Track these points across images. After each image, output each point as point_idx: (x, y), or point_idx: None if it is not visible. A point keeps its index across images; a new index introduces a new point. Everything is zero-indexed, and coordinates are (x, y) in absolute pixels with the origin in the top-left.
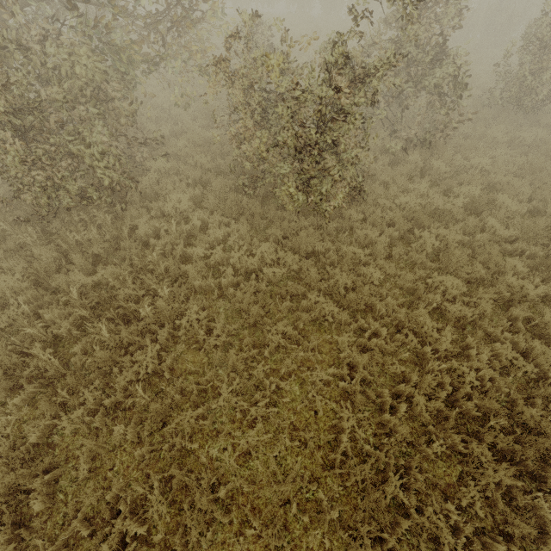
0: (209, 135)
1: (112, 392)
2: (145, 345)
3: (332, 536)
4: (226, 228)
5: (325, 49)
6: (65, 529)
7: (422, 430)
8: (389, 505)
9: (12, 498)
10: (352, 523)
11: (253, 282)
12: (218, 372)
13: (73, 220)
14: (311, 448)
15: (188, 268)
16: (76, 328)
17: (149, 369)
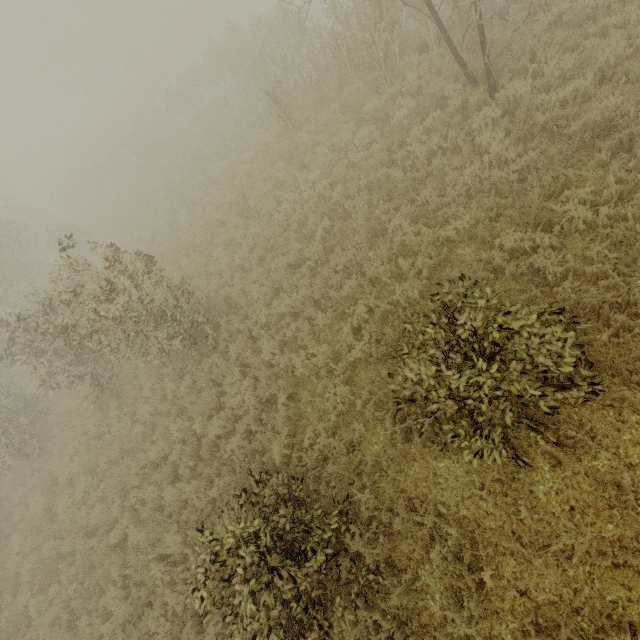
0: None
1: None
2: None
3: None
4: None
5: None
6: None
7: None
8: None
9: None
10: None
11: None
12: None
13: None
14: None
15: None
16: None
17: None
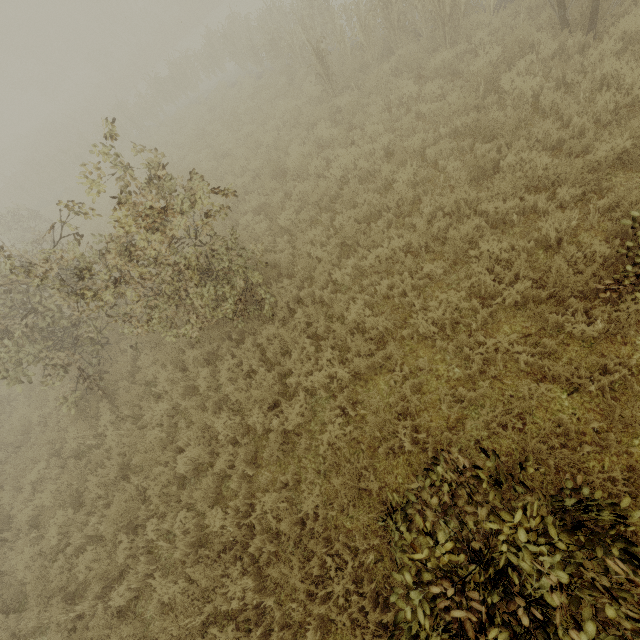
0: None
1: None
2: None
3: None
4: None
5: None
6: None
7: None
8: None
9: None
10: None
11: None
12: None
13: None
14: None
15: None
16: None
17: None
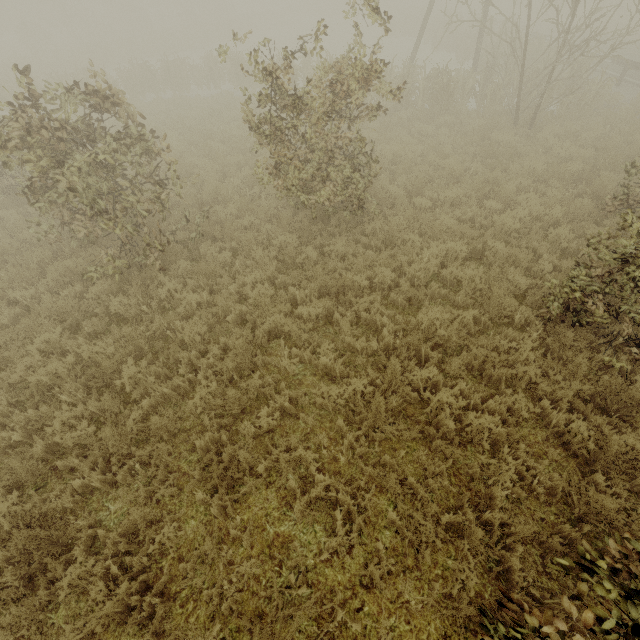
0: None
1: None
2: None
3: None
4: None
5: None
6: None
7: None
8: None
9: None
10: None
11: None
12: None
13: None
14: None
15: None
16: None
17: None
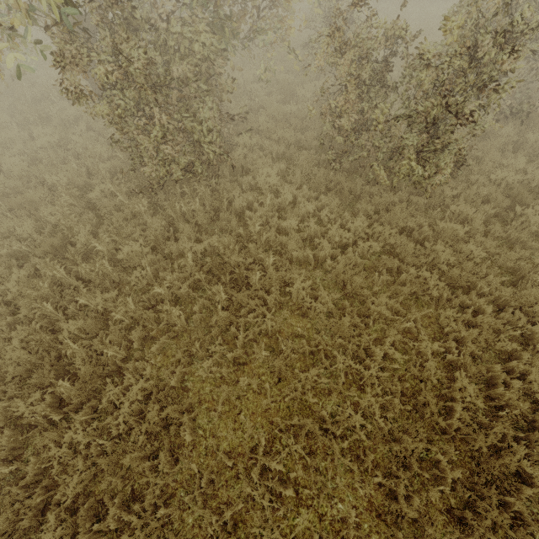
0: (286, 110)
1: (229, 348)
2: (252, 309)
3: (450, 494)
4: (316, 202)
5: (448, 13)
6: (208, 459)
7: (533, 407)
8: (505, 473)
9: (162, 428)
10: (470, 484)
11: (351, 255)
12: (322, 337)
13: (176, 192)
14: (423, 413)
15: (286, 239)
16: (191, 290)
17: (270, 330)
